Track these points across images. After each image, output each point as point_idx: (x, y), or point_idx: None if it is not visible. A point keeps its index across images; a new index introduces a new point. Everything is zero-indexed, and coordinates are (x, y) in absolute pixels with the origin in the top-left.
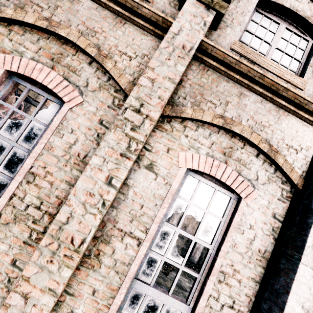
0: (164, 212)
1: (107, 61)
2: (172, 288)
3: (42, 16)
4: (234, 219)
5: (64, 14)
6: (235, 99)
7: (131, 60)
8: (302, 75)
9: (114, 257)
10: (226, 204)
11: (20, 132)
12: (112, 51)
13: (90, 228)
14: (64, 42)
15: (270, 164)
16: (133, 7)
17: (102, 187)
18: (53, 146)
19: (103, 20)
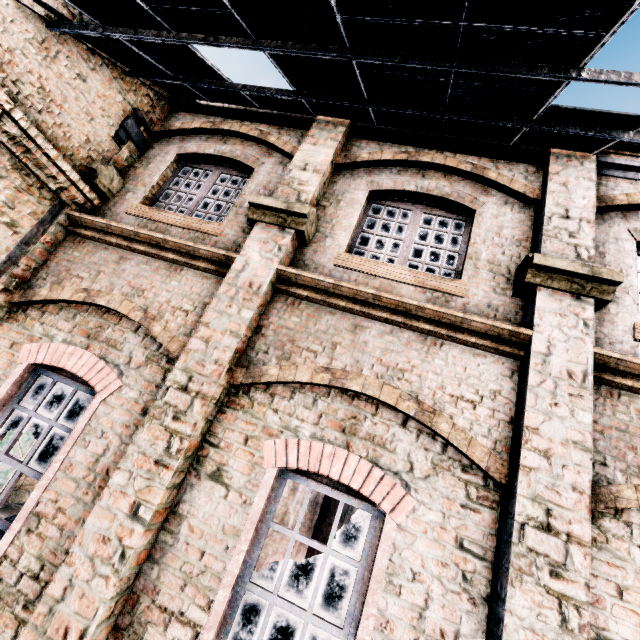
0: None
1: (438, 419)
2: None
3: (319, 366)
4: None
5: (348, 353)
6: None
7: (476, 407)
8: None
9: None
10: None
11: (315, 588)
12: (439, 398)
13: None
14: (353, 395)
15: None
16: (454, 322)
17: None
18: (389, 620)
19: (407, 347)
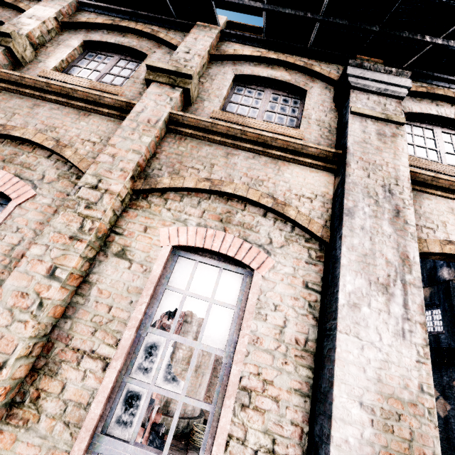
0: (143, 310)
1: (67, 150)
2: (168, 441)
3: None
4: (248, 301)
5: (22, 118)
6: (222, 159)
7: (96, 144)
8: (299, 127)
9: (64, 398)
10: (239, 286)
11: None
12: (74, 140)
13: (16, 344)
14: (20, 143)
15: (284, 221)
16: (95, 99)
17: (41, 282)
18: None
19: (65, 116)
